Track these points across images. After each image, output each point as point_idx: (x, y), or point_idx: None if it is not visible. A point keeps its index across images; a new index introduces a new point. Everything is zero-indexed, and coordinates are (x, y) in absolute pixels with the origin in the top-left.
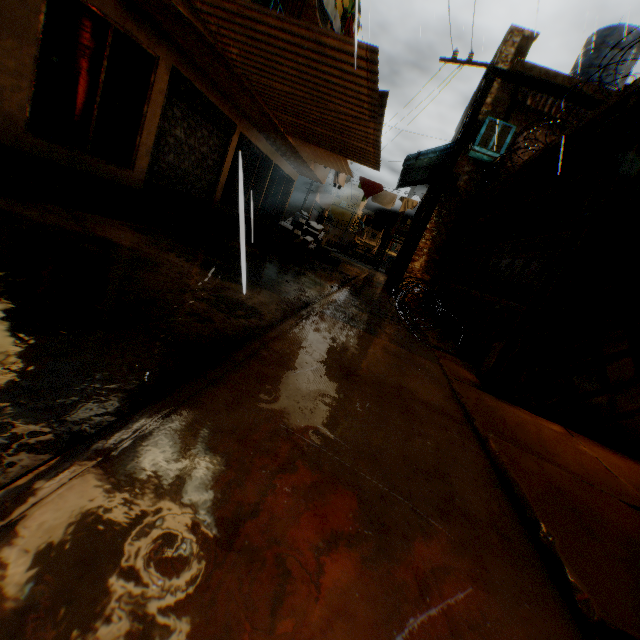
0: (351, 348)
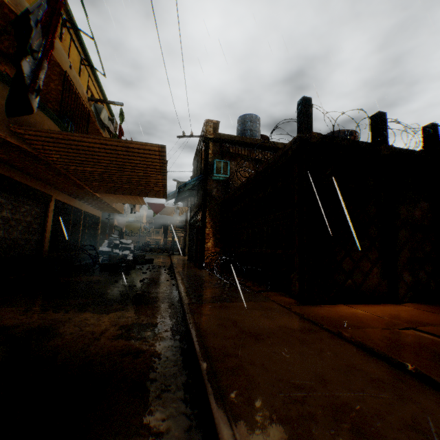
0: (235, 318)
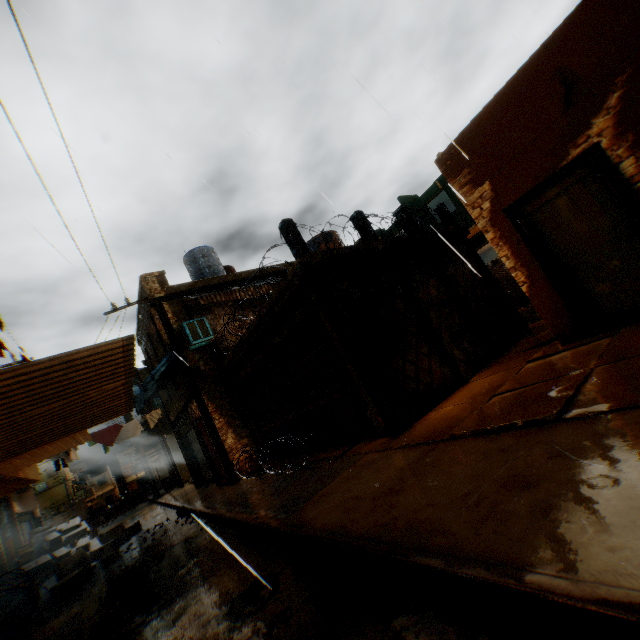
0: (352, 494)
